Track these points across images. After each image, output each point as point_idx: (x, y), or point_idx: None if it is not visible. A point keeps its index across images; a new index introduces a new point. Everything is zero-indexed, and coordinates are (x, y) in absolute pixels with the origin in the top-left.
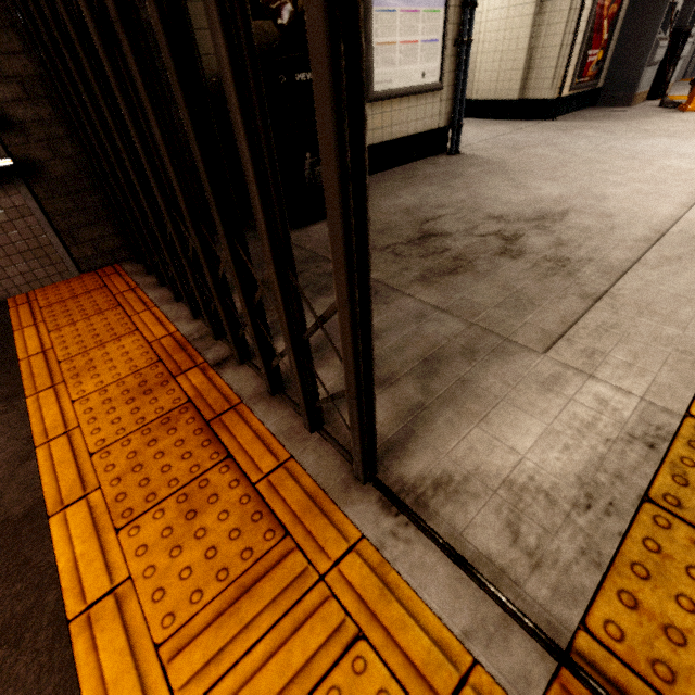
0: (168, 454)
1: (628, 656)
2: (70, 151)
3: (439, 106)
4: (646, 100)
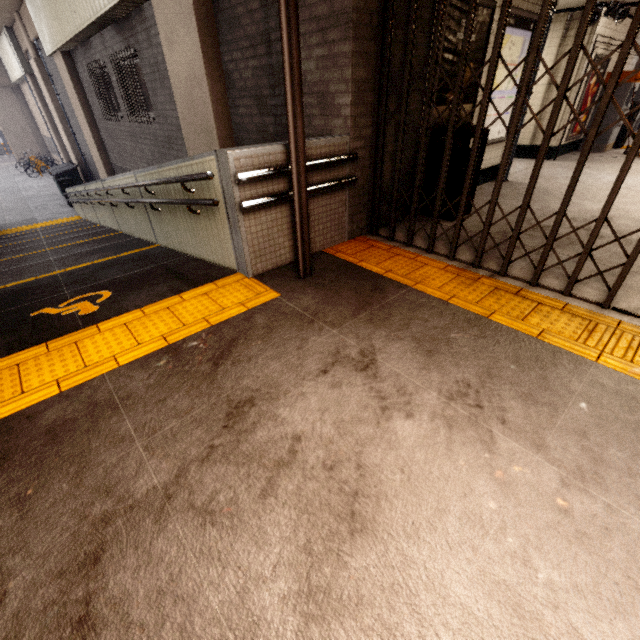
0: (511, 302)
1: None
2: (367, 173)
3: (501, 151)
4: (611, 148)
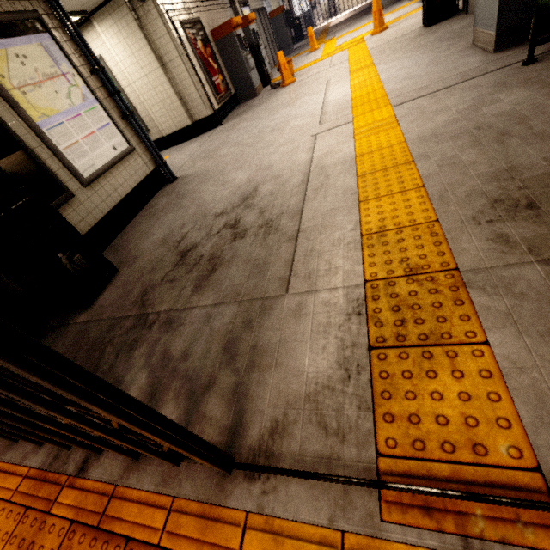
0: None
1: (402, 452)
2: None
3: (141, 159)
4: (263, 87)
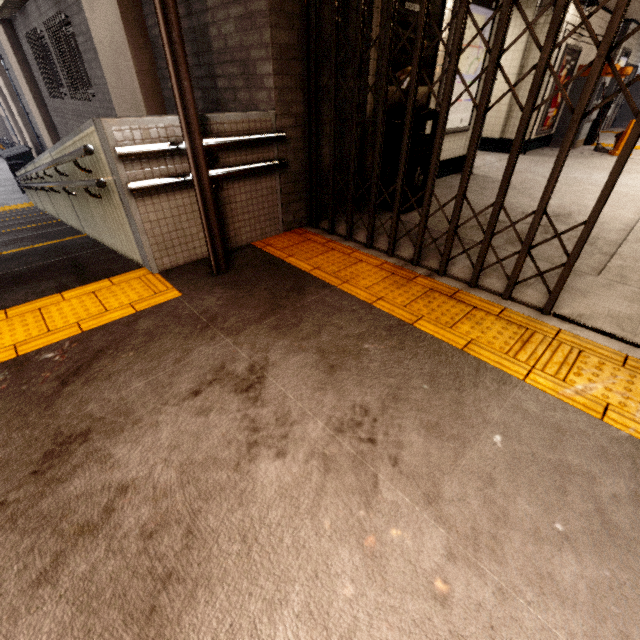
0: (443, 306)
1: None
2: (301, 157)
3: (465, 141)
4: (582, 145)
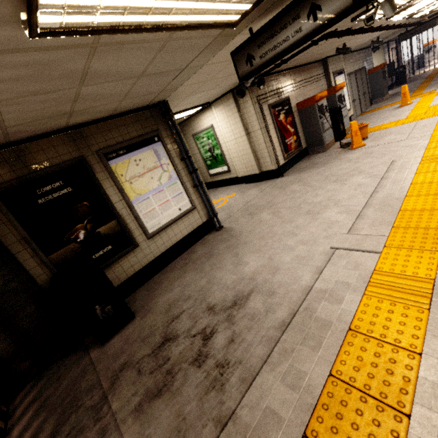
0: None
1: None
2: None
3: (198, 214)
4: (336, 141)
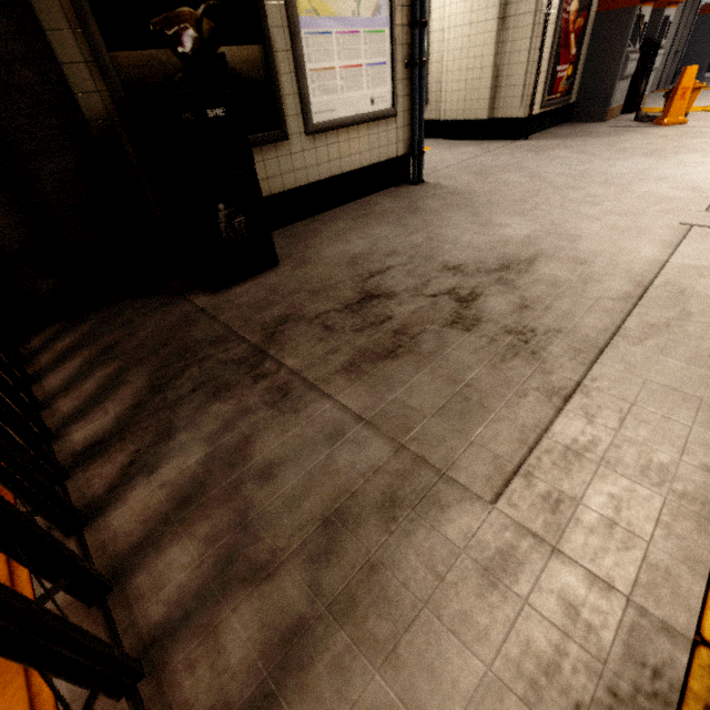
0: None
1: None
2: None
3: (395, 134)
4: (621, 114)
